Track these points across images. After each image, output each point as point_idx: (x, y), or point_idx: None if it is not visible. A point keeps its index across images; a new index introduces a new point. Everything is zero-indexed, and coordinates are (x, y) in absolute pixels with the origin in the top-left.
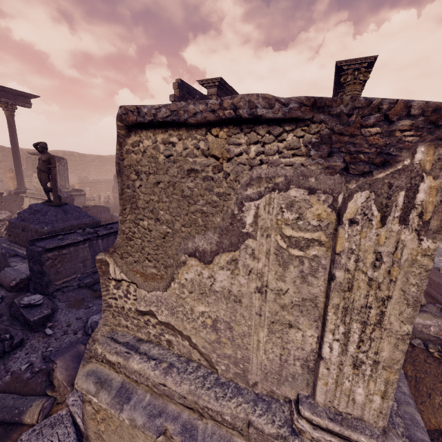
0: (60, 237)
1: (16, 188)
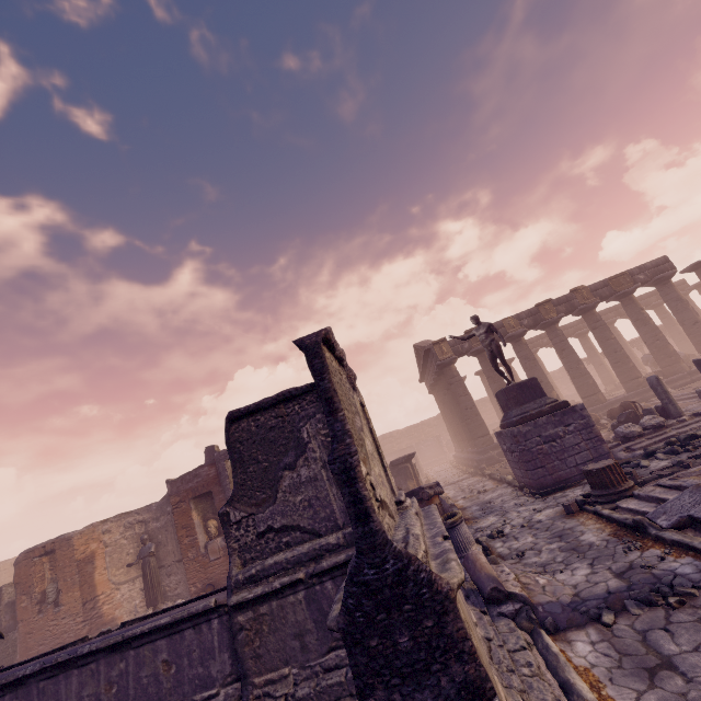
0: None
1: None
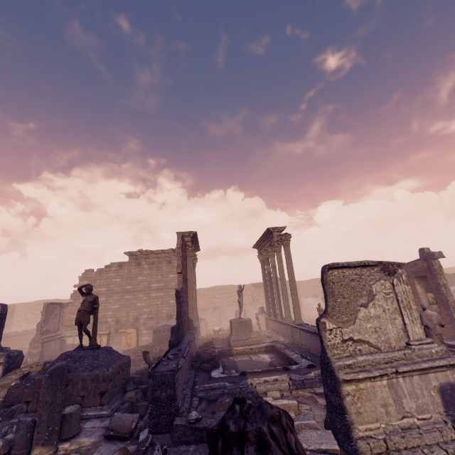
0: (166, 363)
1: None
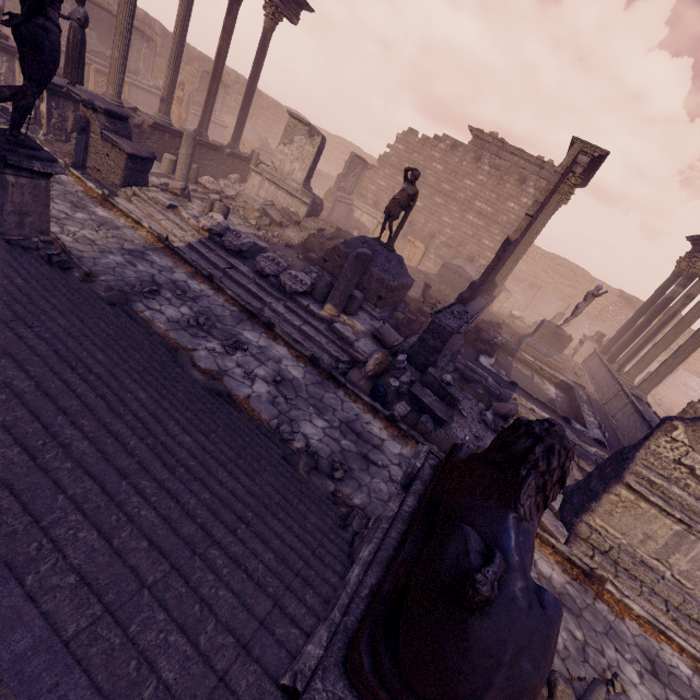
0: (449, 316)
1: (230, 145)
